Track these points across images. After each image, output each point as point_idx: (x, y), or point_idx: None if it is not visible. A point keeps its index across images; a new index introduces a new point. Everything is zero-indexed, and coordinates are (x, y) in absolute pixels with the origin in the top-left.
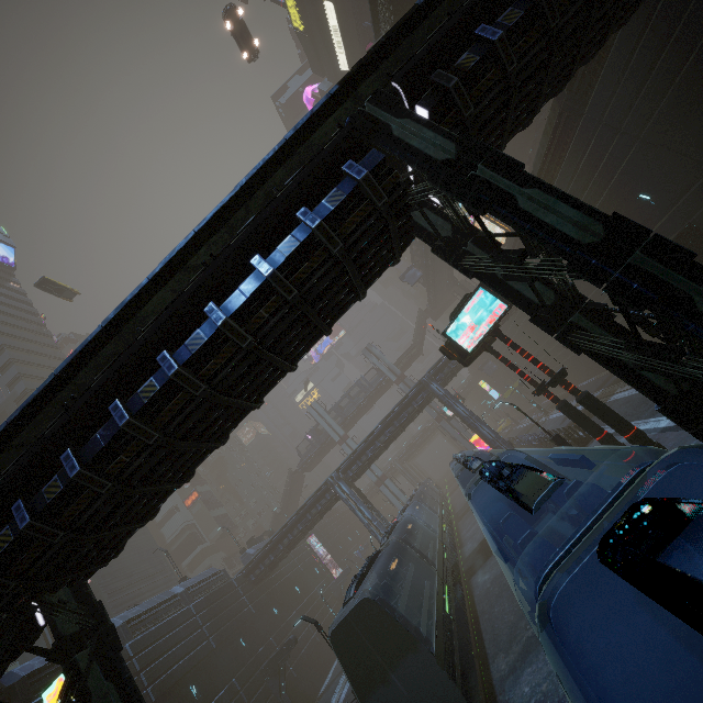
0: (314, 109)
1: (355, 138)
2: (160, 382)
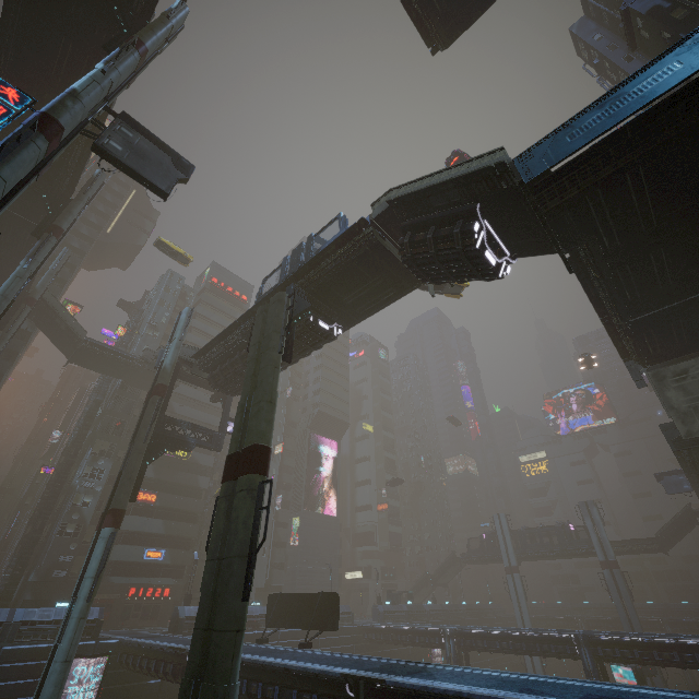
0: (329, 673)
1: (345, 692)
2: (257, 691)
